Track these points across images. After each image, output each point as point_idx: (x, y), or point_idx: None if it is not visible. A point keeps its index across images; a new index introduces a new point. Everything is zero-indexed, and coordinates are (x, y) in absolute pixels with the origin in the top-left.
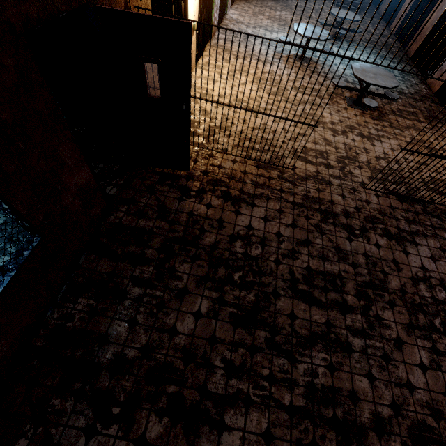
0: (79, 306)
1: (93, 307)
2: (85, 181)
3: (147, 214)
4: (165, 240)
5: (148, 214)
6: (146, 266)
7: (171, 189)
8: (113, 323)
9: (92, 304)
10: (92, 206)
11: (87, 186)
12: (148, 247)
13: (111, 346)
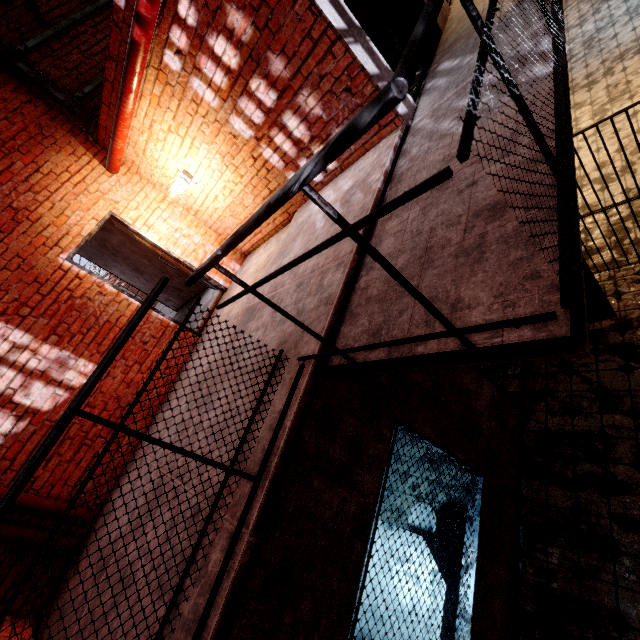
0: (552, 558)
1: (574, 563)
2: (490, 396)
3: (580, 407)
4: (638, 447)
5: (581, 407)
6: (627, 496)
7: (599, 356)
8: (620, 595)
9: (570, 558)
10: (506, 419)
11: (493, 400)
12: (612, 463)
13: (638, 636)
